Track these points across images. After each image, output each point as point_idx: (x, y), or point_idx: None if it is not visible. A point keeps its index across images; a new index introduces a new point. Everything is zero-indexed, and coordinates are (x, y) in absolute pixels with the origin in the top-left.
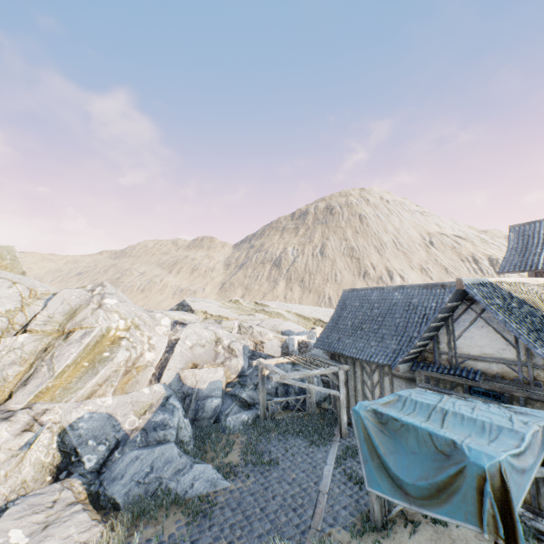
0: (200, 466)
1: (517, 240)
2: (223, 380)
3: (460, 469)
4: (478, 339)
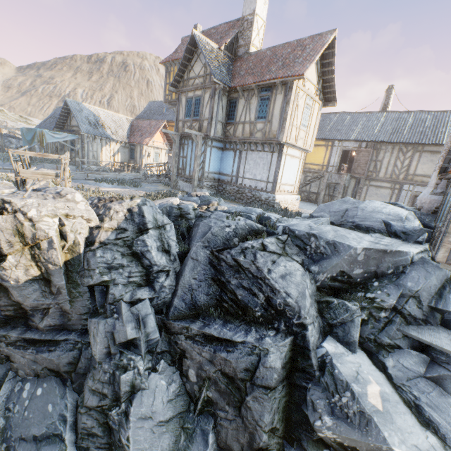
0: None
1: (147, 108)
2: None
3: (35, 132)
4: (75, 120)
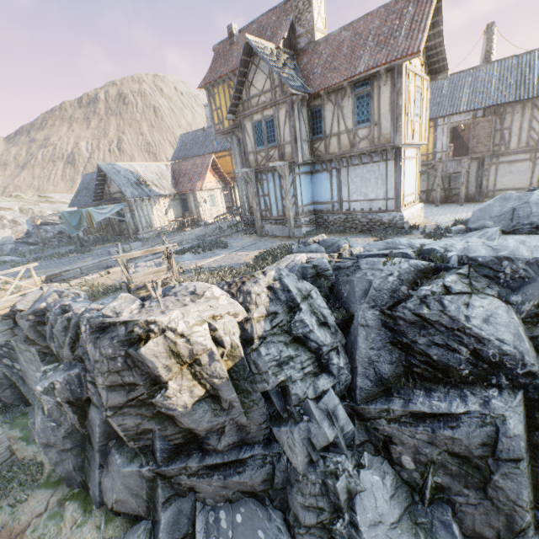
0: (4, 257)
1: (180, 144)
2: (14, 236)
3: (81, 214)
4: (114, 186)
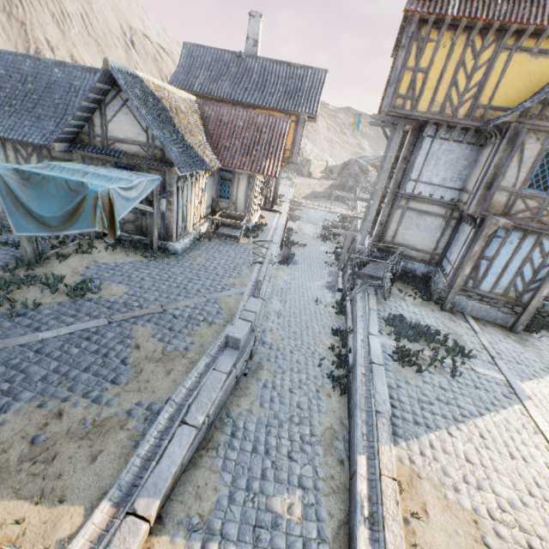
0: None
1: (187, 60)
2: None
3: (84, 197)
4: (124, 125)
